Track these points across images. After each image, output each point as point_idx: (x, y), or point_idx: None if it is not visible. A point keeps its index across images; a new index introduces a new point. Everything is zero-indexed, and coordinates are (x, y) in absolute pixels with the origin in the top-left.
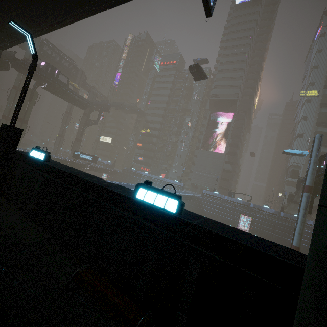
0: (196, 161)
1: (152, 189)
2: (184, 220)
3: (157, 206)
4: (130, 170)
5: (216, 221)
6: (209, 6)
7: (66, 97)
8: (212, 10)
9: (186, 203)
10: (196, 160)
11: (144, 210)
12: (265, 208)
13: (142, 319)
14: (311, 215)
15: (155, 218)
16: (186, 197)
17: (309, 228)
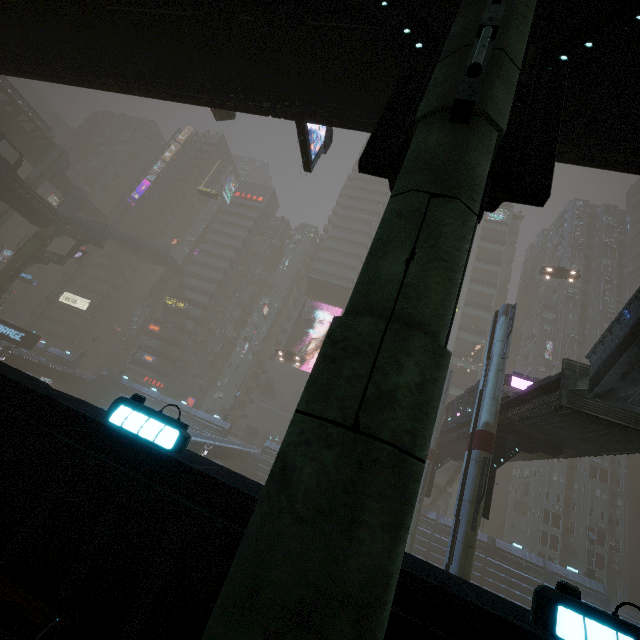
0: (265, 381)
1: (142, 410)
2: (181, 462)
3: (143, 438)
4: (115, 380)
5: (239, 474)
6: (309, 160)
7: (1, 190)
8: (313, 165)
9: (227, 466)
10: (266, 379)
11: (118, 444)
12: None
13: (59, 619)
14: (436, 502)
15: (134, 459)
16: (230, 454)
17: (430, 526)
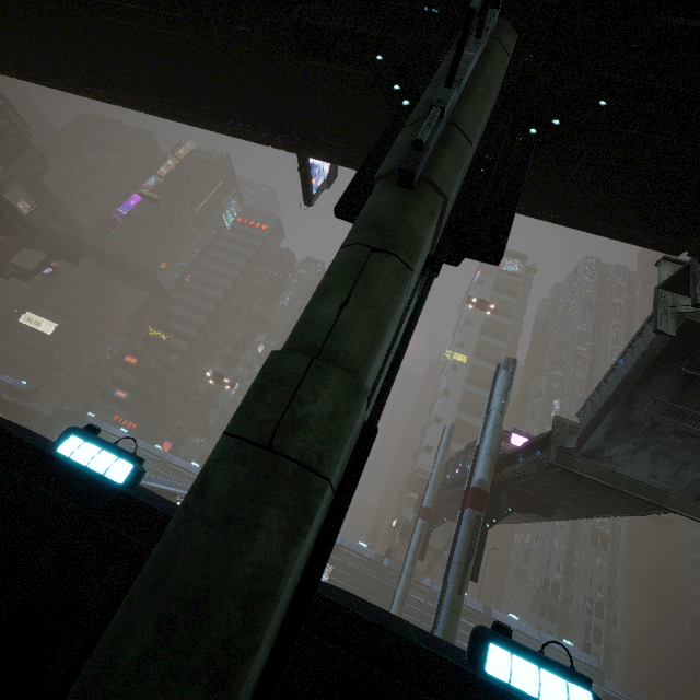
0: None
1: (95, 441)
2: (132, 497)
3: (92, 471)
4: (78, 417)
5: None
6: (310, 194)
7: None
8: (314, 199)
9: None
10: None
11: (65, 476)
12: (361, 548)
13: None
14: (432, 568)
15: (81, 492)
16: None
17: (423, 594)
